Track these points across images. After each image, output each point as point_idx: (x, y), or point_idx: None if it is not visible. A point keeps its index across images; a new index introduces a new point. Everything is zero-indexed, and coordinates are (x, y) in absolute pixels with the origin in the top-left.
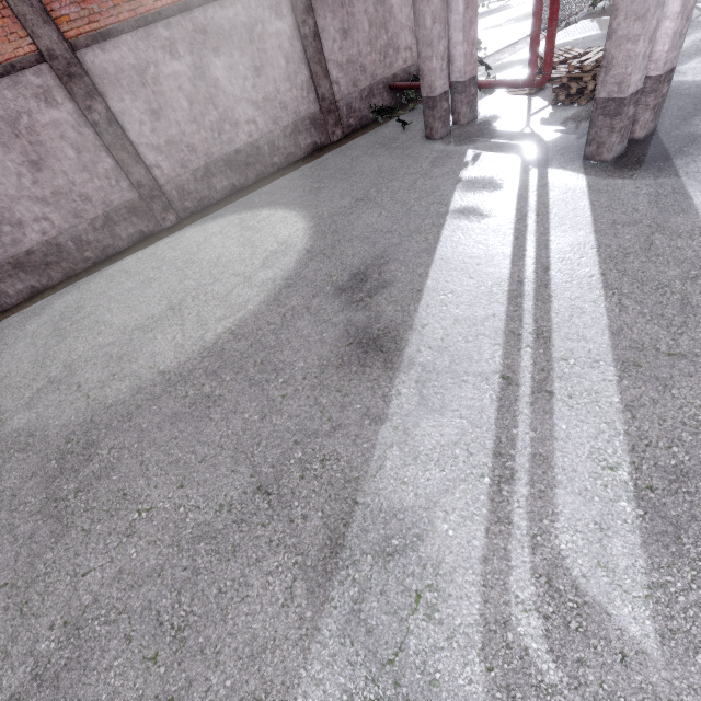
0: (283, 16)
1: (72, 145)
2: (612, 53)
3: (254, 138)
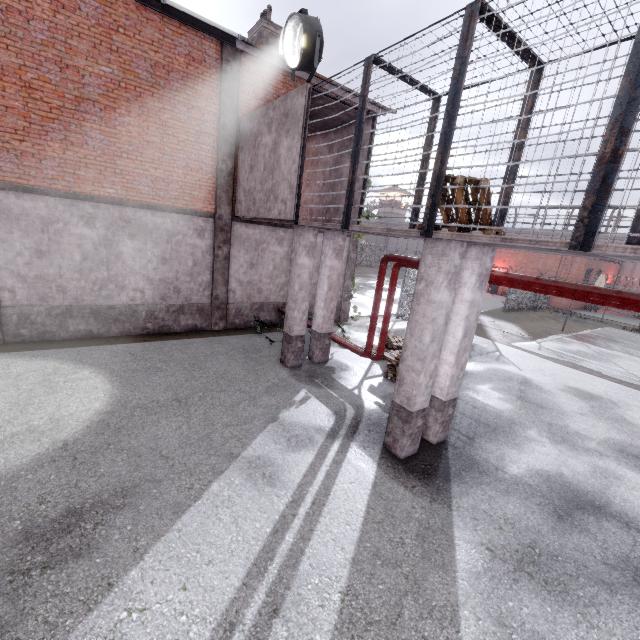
0: (204, 238)
1: None
2: (404, 373)
3: (136, 303)
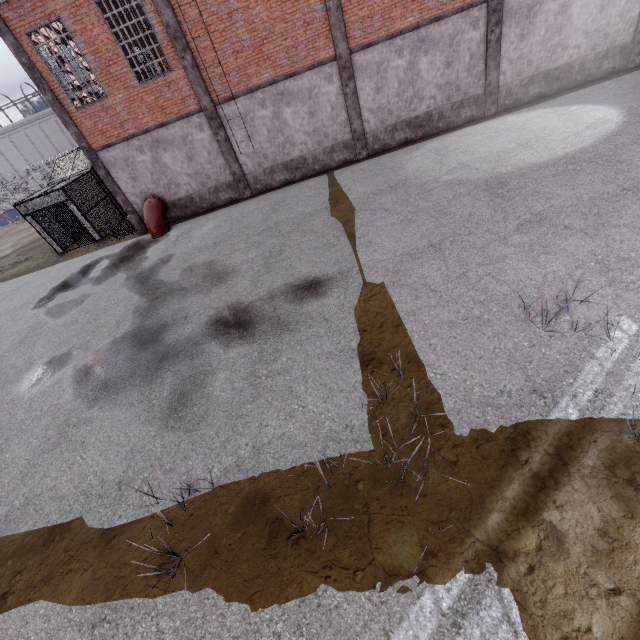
0: None
1: (470, 54)
2: None
3: (572, 60)
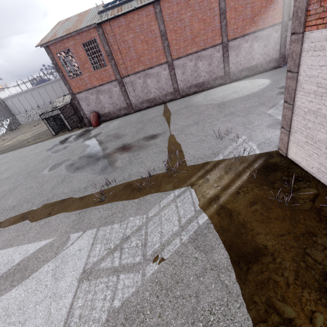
0: (277, 33)
1: (217, 61)
2: None
3: (257, 63)
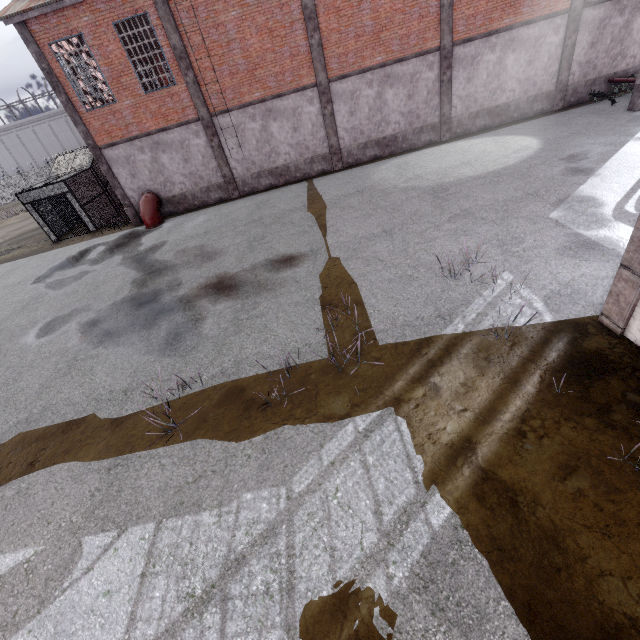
0: (558, 34)
1: (427, 90)
2: None
3: (509, 100)
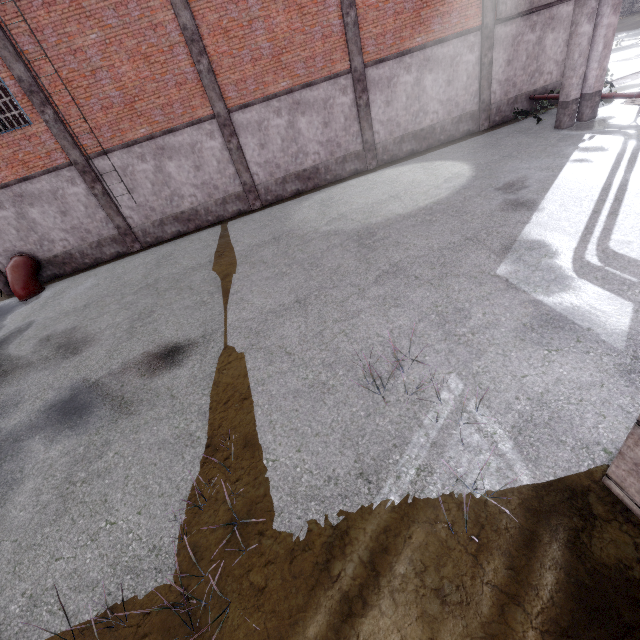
0: (473, 52)
1: (345, 116)
2: None
3: (433, 123)
